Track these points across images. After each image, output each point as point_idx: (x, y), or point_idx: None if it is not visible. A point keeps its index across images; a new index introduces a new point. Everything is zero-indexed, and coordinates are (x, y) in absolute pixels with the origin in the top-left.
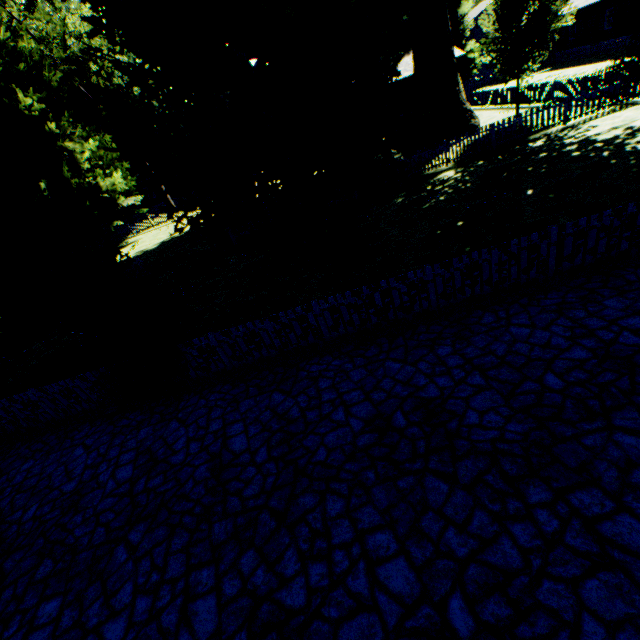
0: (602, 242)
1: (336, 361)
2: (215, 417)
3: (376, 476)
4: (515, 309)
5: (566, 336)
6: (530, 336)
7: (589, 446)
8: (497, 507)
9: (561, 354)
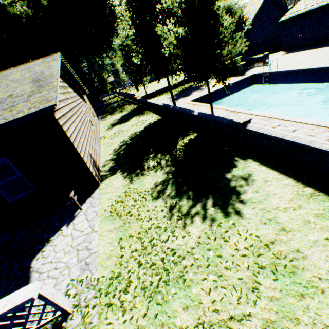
0: None
1: None
2: None
3: None
4: None
5: None
6: None
7: None
8: None
9: None
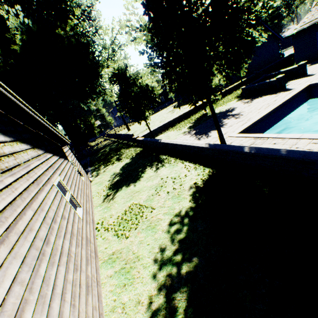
0: None
1: None
2: None
3: None
4: None
5: None
6: None
7: None
8: None
9: None
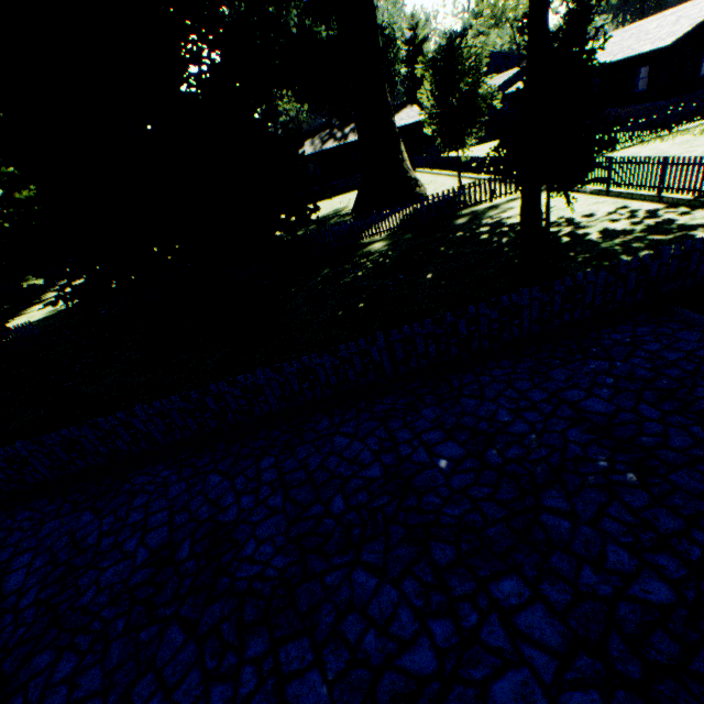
0: (432, 347)
1: (166, 471)
2: (9, 544)
3: (125, 625)
4: (350, 414)
5: (374, 450)
6: (346, 448)
7: (328, 585)
8: (214, 664)
9: (360, 471)
